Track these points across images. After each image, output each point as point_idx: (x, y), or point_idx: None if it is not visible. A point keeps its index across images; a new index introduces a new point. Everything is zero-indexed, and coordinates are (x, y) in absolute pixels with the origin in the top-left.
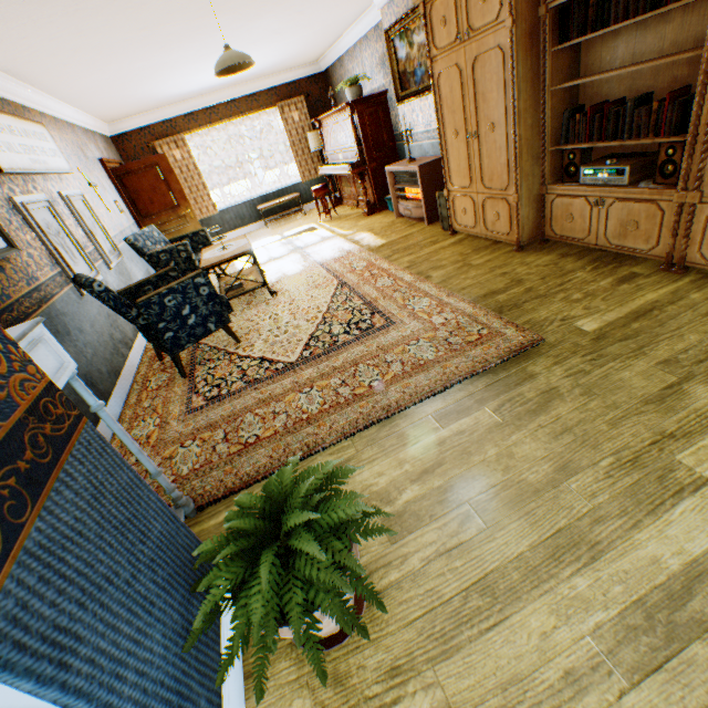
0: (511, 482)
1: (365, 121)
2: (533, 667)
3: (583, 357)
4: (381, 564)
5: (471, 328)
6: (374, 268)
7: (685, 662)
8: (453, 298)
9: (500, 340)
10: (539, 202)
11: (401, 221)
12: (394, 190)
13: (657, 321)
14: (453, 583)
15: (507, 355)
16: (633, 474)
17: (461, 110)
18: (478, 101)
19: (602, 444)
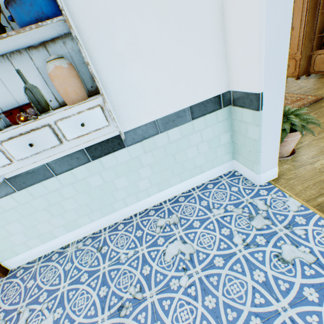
0: None
1: None
2: None
3: None
4: None
5: (291, 99)
6: None
7: None
8: None
9: (306, 99)
10: (308, 59)
11: None
12: None
13: None
14: (322, 143)
15: (311, 102)
16: None
17: None
18: None
19: None
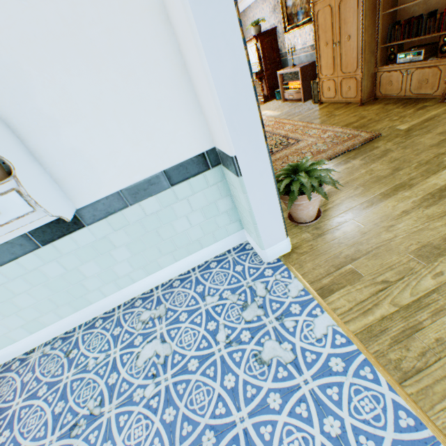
0: (373, 177)
1: (264, 46)
2: (390, 213)
3: (401, 138)
4: (323, 205)
5: (343, 136)
6: (279, 123)
7: (445, 201)
8: (329, 128)
9: (359, 138)
10: (373, 78)
11: (286, 103)
12: (282, 85)
13: (437, 121)
14: (355, 203)
15: (363, 142)
16: (425, 166)
17: (330, 30)
18: (341, 24)
19: (412, 161)
